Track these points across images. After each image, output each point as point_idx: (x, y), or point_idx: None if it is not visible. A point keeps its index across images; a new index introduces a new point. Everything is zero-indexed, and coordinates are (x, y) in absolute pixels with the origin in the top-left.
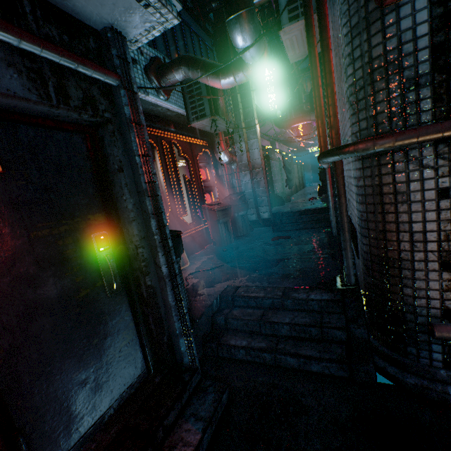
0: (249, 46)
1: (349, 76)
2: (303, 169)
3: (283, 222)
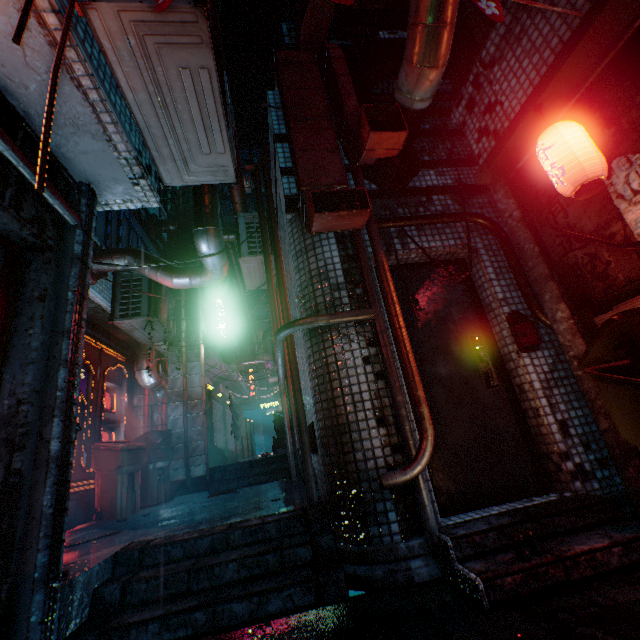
0: (213, 254)
1: (297, 280)
2: (253, 429)
3: (226, 477)
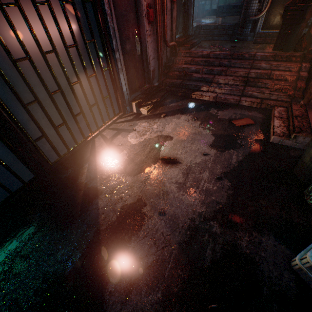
0: None
1: None
2: None
3: (223, 12)
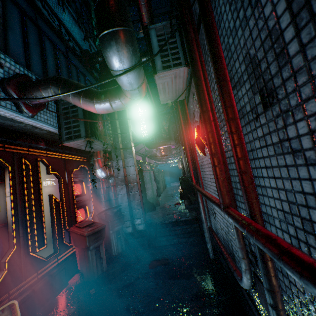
0: (127, 69)
1: None
2: (164, 174)
3: (158, 235)
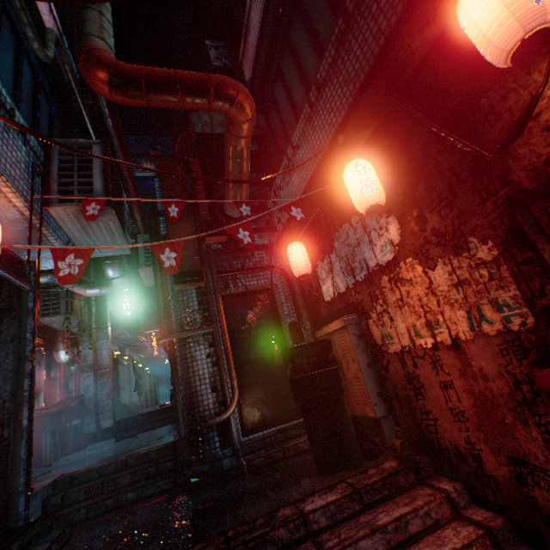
0: (118, 277)
1: (172, 305)
2: (157, 381)
3: (129, 426)
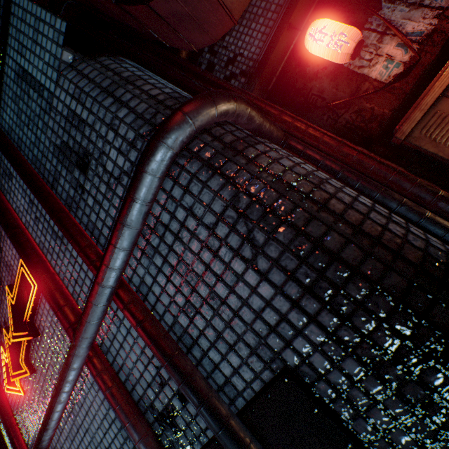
0: None
1: (125, 116)
2: None
3: None
